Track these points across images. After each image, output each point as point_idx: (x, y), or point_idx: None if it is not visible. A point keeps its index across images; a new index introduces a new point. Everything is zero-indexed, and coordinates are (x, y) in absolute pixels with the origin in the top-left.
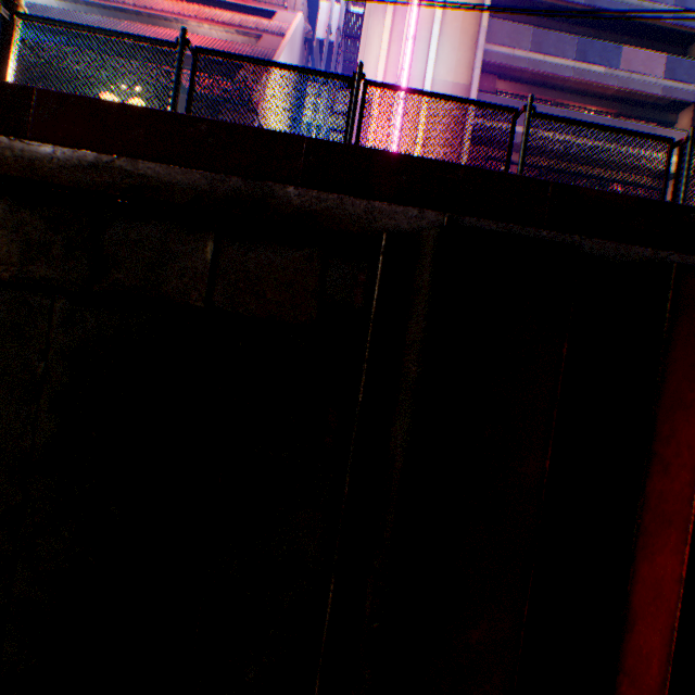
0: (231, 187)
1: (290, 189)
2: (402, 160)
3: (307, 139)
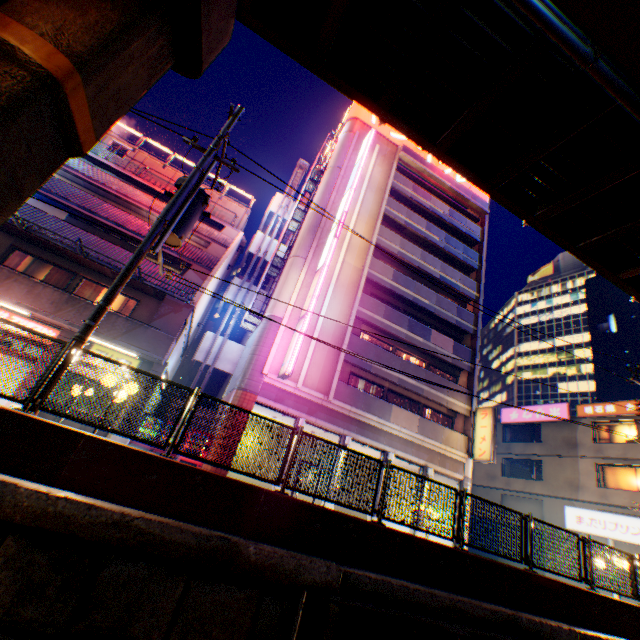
0: (213, 543)
1: (251, 546)
2: (319, 510)
3: (265, 491)
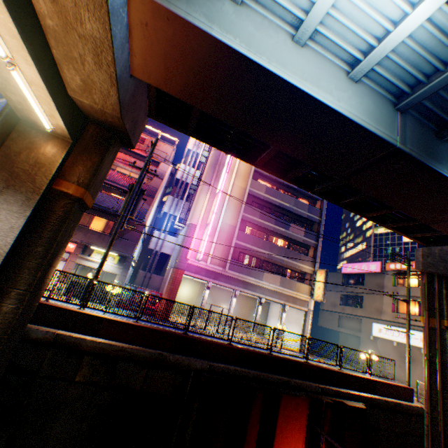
0: (156, 355)
1: (171, 356)
2: (200, 341)
3: (177, 334)
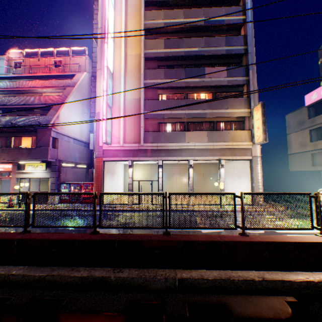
0: None
1: None
2: None
3: None
